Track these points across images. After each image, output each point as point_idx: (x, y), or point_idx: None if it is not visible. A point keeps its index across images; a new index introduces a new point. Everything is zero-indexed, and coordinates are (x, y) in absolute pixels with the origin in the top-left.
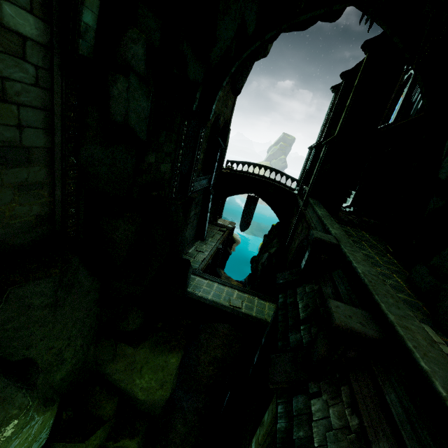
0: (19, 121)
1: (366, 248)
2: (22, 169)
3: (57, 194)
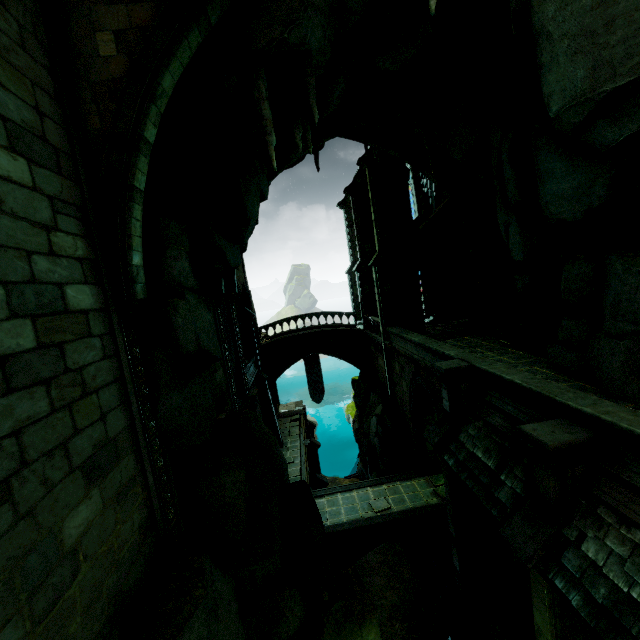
0: (100, 410)
1: (486, 354)
2: (115, 470)
3: (150, 481)
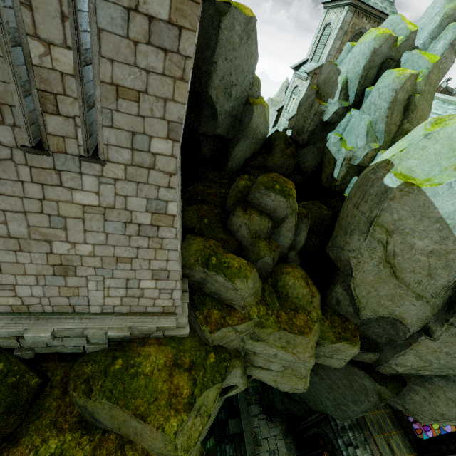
0: None
1: None
2: None
3: None
